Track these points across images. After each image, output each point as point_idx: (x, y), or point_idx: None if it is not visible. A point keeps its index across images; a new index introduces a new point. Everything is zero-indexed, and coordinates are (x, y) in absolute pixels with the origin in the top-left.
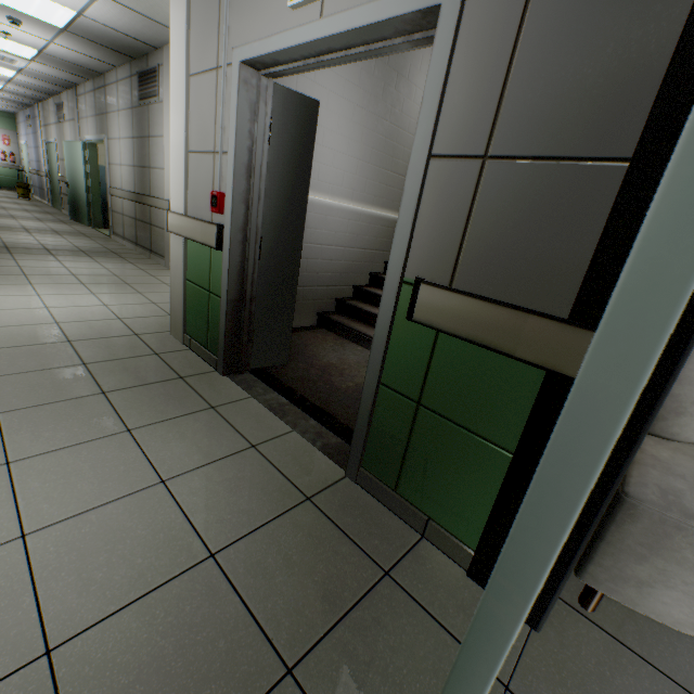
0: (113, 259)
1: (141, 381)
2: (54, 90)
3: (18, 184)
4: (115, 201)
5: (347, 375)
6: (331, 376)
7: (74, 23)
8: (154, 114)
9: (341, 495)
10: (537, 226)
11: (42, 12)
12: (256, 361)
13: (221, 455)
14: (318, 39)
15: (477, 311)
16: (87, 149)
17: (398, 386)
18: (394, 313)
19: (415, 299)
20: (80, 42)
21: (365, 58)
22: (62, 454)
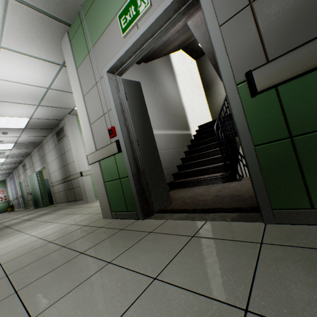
0: (59, 210)
1: (100, 239)
2: (21, 160)
3: (8, 206)
4: (54, 188)
5: (205, 195)
6: (197, 198)
7: (28, 123)
8: (65, 143)
9: (277, 232)
10: (303, 0)
11: (16, 124)
12: (156, 206)
13: (179, 248)
14: (140, 35)
15: (300, 54)
16: (38, 174)
17: (268, 138)
18: (241, 102)
19: (253, 81)
20: (31, 131)
21: (161, 36)
22: (71, 295)
